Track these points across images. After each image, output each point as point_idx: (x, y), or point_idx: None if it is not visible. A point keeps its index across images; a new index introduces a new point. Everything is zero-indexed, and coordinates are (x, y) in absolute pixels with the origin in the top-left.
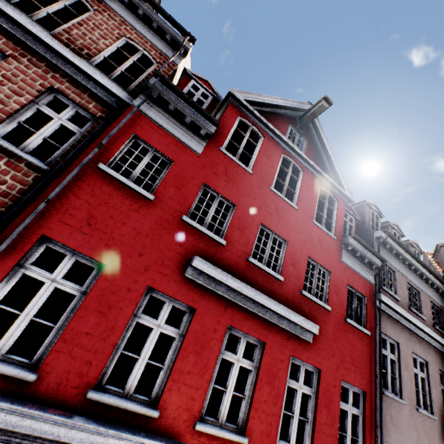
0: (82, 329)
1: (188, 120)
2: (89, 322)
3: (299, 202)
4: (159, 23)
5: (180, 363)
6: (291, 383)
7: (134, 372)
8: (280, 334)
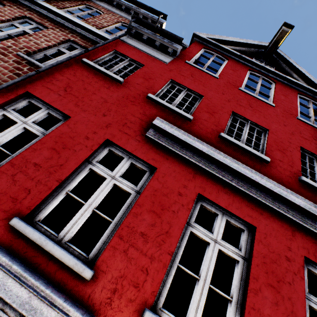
0: (32, 159)
1: (157, 43)
2: (41, 155)
3: (275, 102)
4: (143, 14)
5: (131, 219)
6: (314, 302)
7: (76, 217)
8: (278, 221)
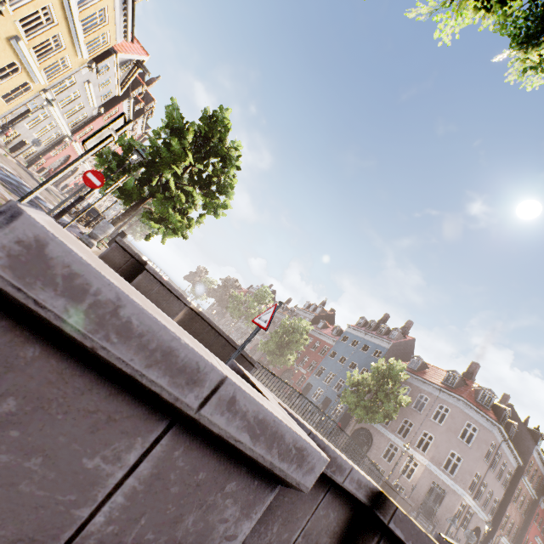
0: None
1: None
2: None
3: None
4: None
5: None
6: None
7: None
8: None
